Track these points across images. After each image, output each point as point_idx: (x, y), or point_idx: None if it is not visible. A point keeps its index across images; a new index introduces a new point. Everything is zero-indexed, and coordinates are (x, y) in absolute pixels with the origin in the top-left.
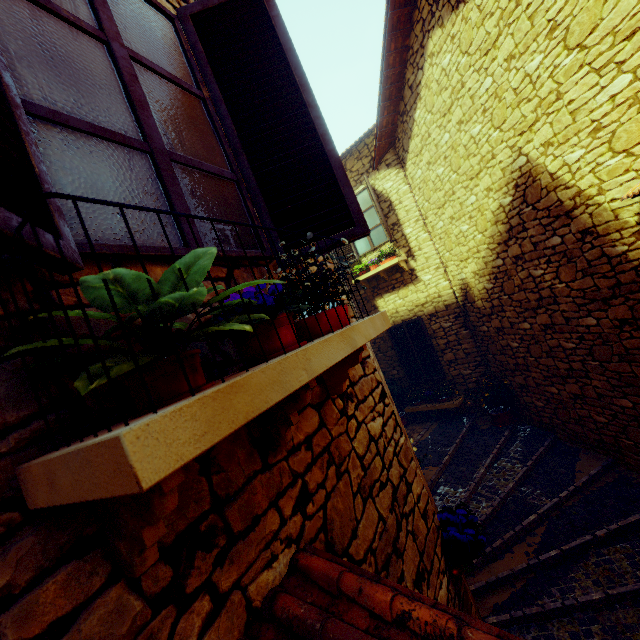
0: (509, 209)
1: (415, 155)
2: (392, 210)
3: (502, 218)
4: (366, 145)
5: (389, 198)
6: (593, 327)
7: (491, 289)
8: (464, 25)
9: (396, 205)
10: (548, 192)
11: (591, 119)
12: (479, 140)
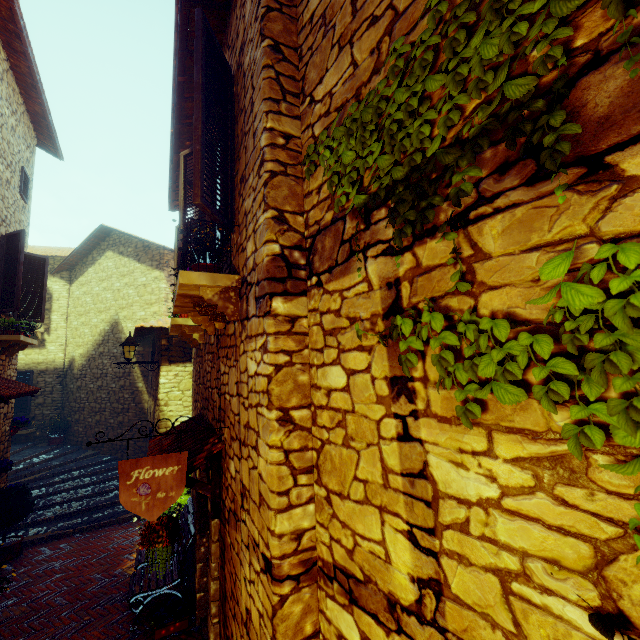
0: (107, 332)
1: (80, 284)
2: (50, 301)
3: (103, 334)
4: (54, 259)
5: (52, 294)
6: (114, 388)
7: (85, 365)
8: (120, 261)
9: (55, 300)
10: (120, 332)
11: (136, 318)
12: (108, 300)
